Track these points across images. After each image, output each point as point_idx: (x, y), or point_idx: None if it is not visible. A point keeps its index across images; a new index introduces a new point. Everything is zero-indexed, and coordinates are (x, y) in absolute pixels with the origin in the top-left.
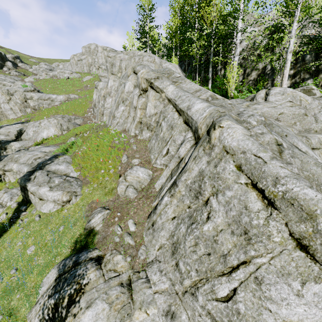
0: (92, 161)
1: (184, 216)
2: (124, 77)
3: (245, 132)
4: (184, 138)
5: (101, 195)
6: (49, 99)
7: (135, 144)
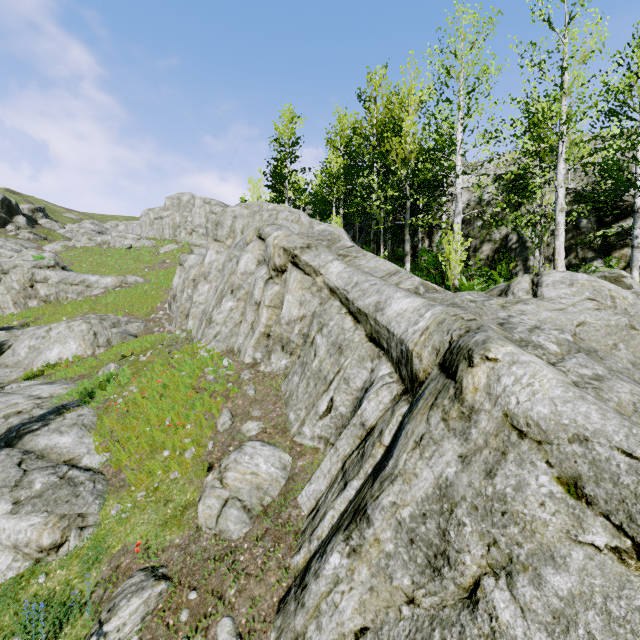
0: (144, 426)
1: (399, 633)
2: (238, 246)
3: (557, 374)
4: (373, 376)
5: (153, 528)
6: (82, 284)
7: (253, 383)
